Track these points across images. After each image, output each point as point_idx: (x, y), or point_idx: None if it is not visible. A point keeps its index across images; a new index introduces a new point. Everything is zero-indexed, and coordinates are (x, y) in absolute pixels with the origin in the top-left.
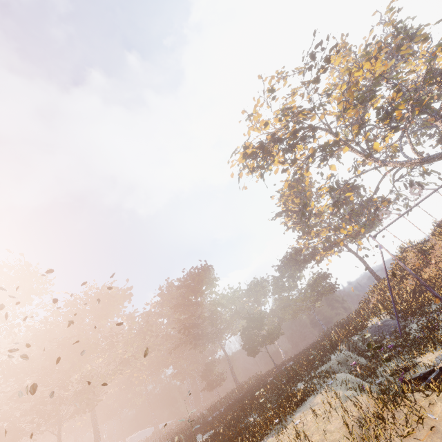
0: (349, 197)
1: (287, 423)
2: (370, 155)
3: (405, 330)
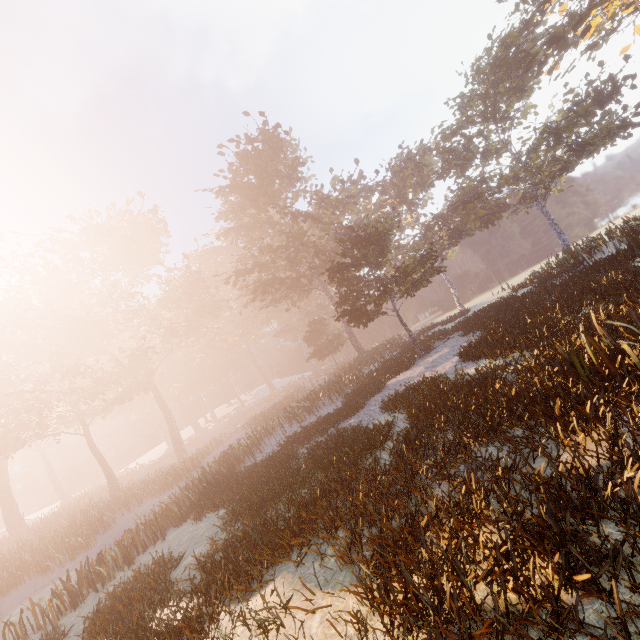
0: None
1: None
2: None
3: None
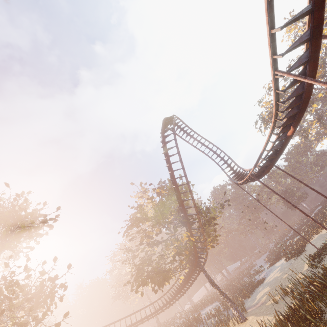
0: None
1: None
2: None
3: None
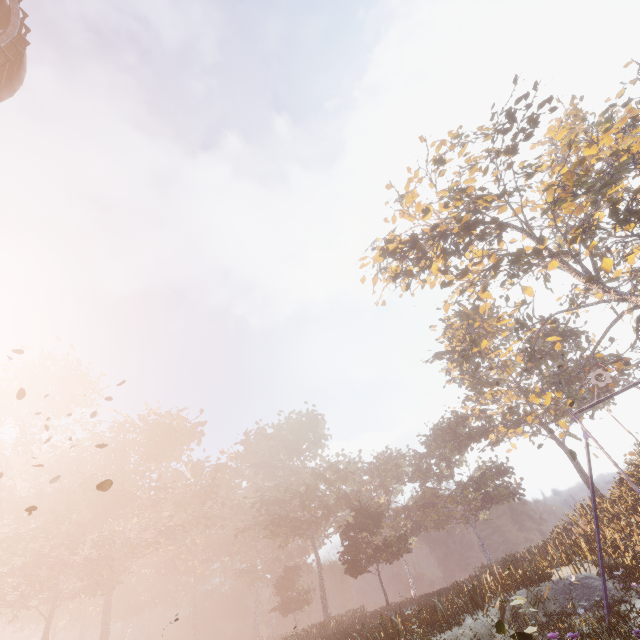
0: (552, 344)
1: None
2: (594, 277)
3: (620, 607)
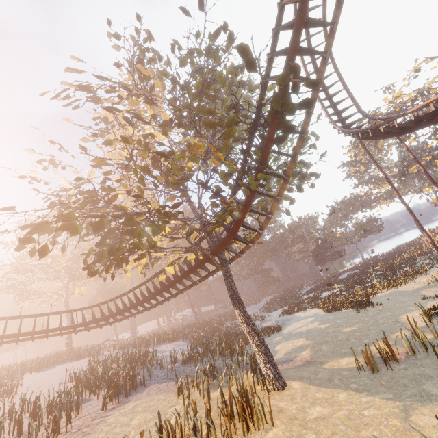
0: (435, 163)
1: (427, 273)
2: None
3: None
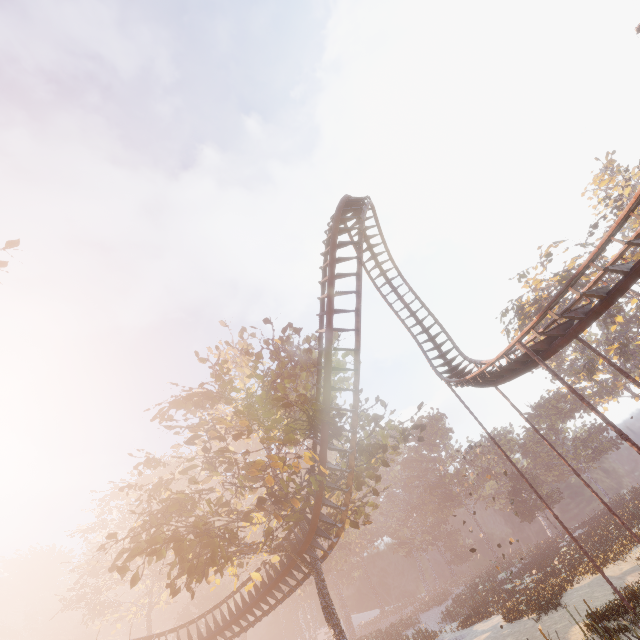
0: (638, 345)
1: None
2: None
3: None
